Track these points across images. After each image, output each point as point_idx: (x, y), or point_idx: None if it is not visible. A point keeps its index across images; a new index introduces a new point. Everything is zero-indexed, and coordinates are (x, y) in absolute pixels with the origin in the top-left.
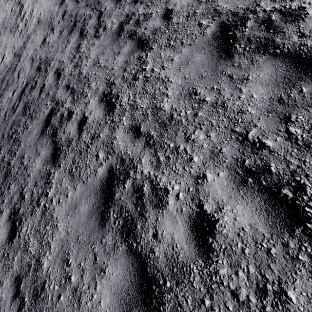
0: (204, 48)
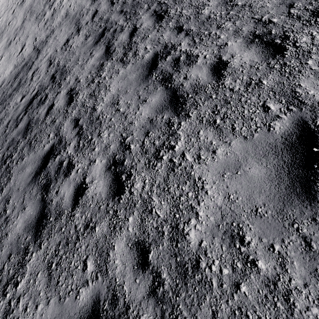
0: (266, 156)
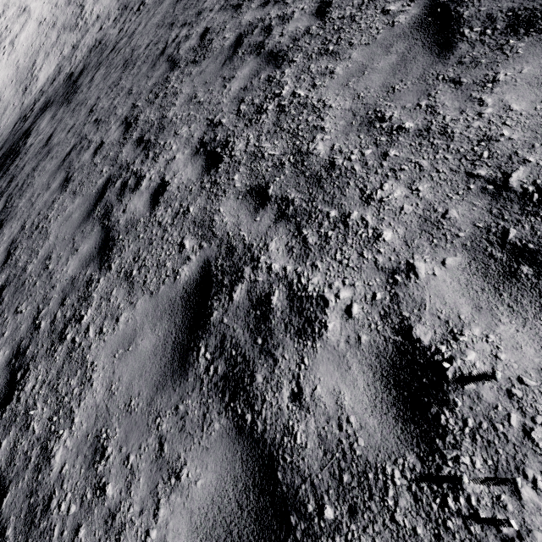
0: None
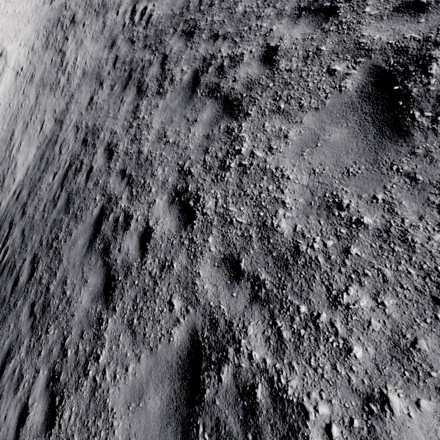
0: (344, 116)
